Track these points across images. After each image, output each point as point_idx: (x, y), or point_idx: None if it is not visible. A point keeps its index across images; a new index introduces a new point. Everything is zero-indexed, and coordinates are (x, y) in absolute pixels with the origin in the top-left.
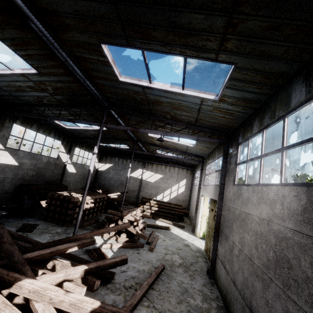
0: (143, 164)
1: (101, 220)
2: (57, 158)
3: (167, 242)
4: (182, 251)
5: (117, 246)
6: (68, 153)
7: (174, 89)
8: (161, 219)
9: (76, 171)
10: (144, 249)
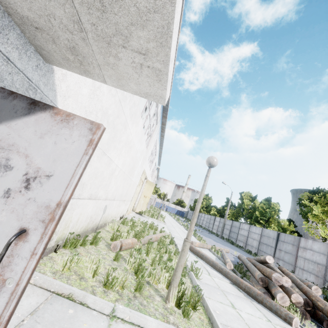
0: None
1: None
2: None
3: None
4: None
5: None
6: None
7: None
8: None
9: None
10: None
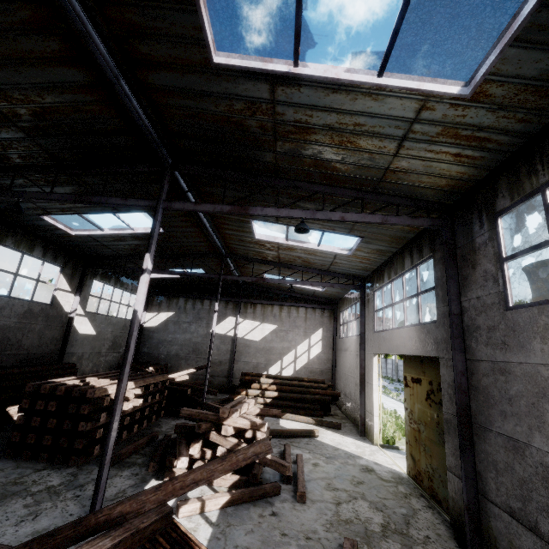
0: (235, 307)
1: (162, 435)
2: (51, 303)
3: (325, 469)
4: (368, 487)
5: (216, 503)
6: (76, 293)
7: (357, 76)
8: (288, 415)
9: (96, 331)
10: (282, 498)
